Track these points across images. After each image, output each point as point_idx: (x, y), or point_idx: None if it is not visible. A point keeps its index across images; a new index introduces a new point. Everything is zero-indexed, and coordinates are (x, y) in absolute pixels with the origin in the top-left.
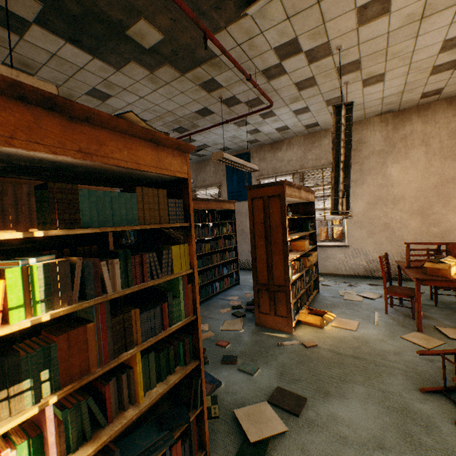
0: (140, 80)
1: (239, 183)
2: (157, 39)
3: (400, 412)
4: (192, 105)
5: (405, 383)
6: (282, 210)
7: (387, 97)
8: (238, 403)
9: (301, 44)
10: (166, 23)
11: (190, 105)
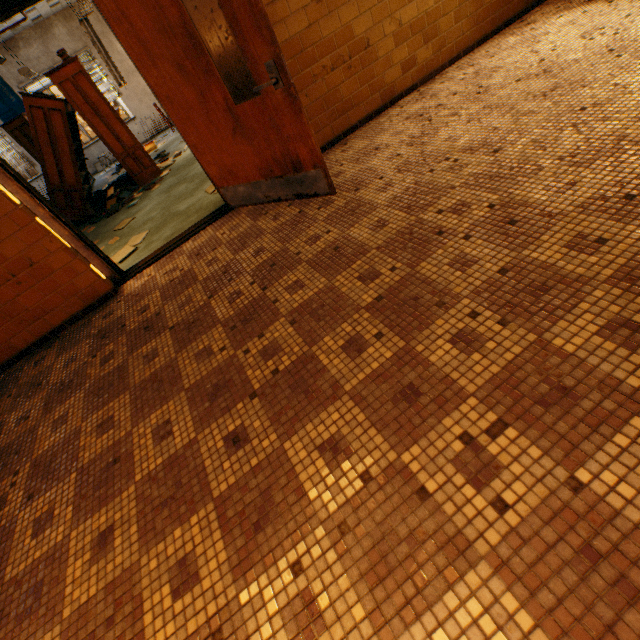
0: None
1: (4, 100)
2: None
3: None
4: None
5: None
6: None
7: None
8: None
9: None
10: None
11: None
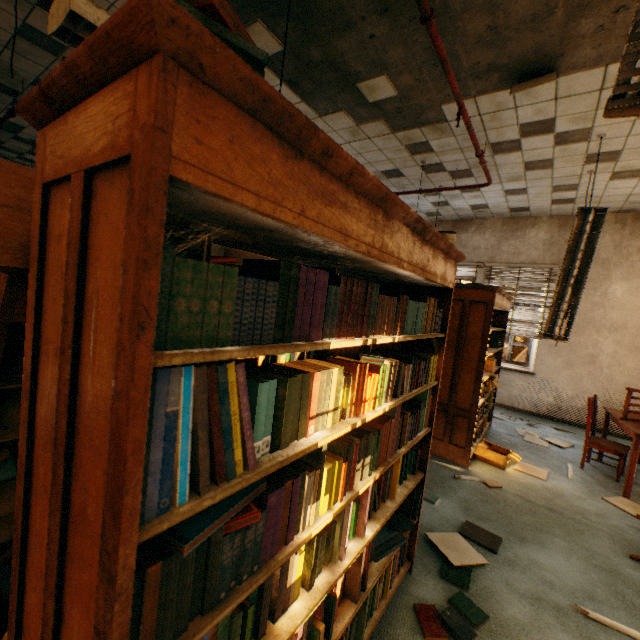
0: (338, 129)
1: None
2: (388, 95)
3: (608, 573)
4: (382, 163)
5: (612, 547)
6: (486, 321)
7: (636, 194)
8: (425, 528)
9: (556, 125)
10: (408, 82)
11: (380, 163)
